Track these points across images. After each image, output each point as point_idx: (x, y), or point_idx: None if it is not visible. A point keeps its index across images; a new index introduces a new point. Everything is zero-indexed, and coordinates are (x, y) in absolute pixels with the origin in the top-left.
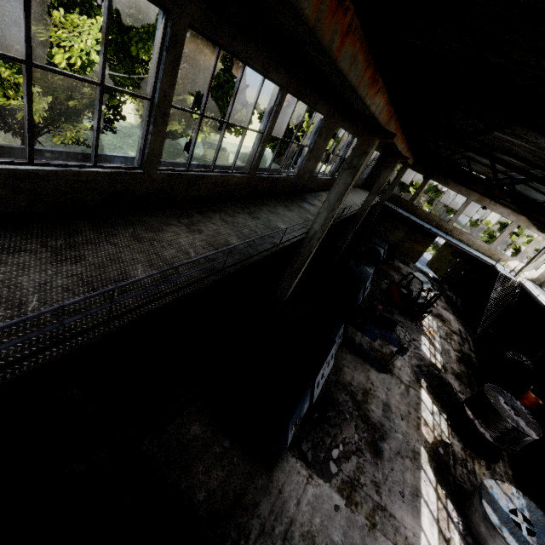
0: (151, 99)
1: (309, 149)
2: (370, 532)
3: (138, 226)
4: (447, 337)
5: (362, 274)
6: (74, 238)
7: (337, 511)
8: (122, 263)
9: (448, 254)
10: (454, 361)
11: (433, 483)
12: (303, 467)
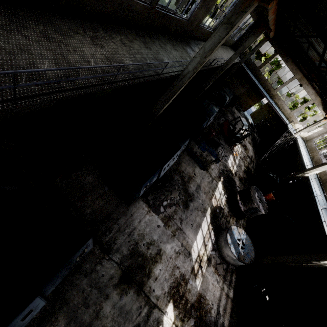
0: None
1: None
2: (171, 237)
3: (48, 25)
4: (244, 158)
5: (210, 111)
6: None
7: (158, 227)
8: (31, 55)
9: (265, 110)
10: (242, 171)
11: (208, 223)
12: (146, 207)
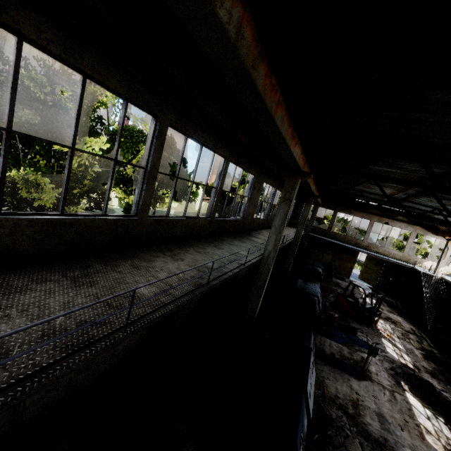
0: (145, 168)
1: (248, 198)
2: None
3: (134, 259)
4: (404, 337)
5: (312, 289)
6: (87, 269)
7: None
8: (127, 284)
9: (372, 265)
10: (421, 359)
11: None
12: None
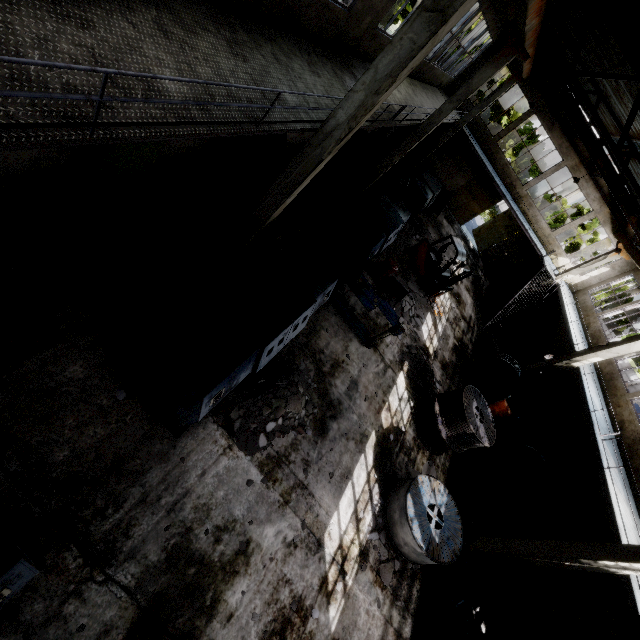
0: None
1: None
2: (279, 509)
3: None
4: (454, 322)
5: (391, 219)
6: None
7: (249, 486)
8: None
9: (503, 226)
10: (449, 349)
11: (369, 467)
12: (224, 437)
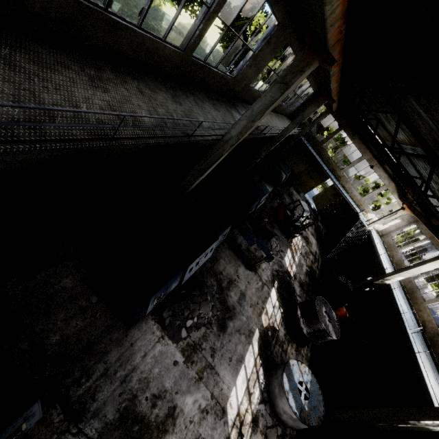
0: None
1: (254, 54)
2: (195, 383)
3: (19, 50)
4: (305, 255)
5: (261, 190)
6: None
7: (175, 365)
8: None
9: (331, 194)
10: (303, 273)
11: (255, 354)
12: (158, 329)
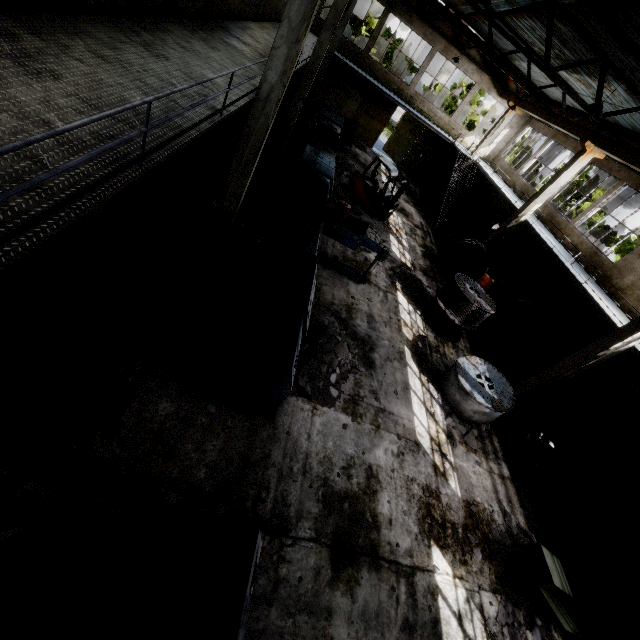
0: None
1: None
2: (376, 434)
3: None
4: (412, 233)
5: (325, 164)
6: None
7: (346, 429)
8: None
9: (407, 132)
10: (420, 257)
11: (417, 374)
12: (305, 403)
